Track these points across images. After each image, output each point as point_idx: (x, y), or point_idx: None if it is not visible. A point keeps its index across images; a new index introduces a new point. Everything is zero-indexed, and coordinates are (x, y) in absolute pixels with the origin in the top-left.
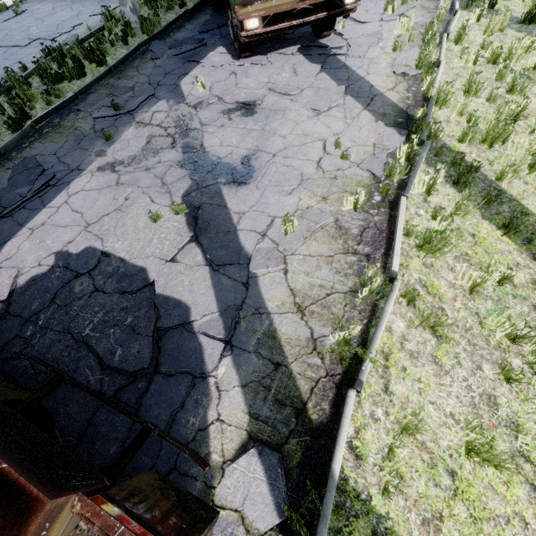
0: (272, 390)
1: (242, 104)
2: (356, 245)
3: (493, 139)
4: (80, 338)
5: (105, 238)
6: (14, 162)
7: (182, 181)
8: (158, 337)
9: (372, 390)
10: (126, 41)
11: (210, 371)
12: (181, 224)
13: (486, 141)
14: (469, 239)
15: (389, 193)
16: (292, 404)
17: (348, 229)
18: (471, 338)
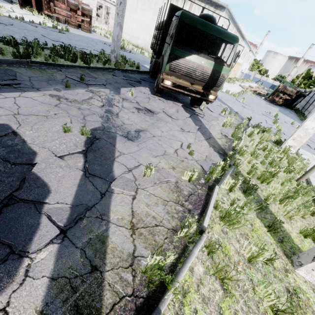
0: (77, 293)
1: (147, 109)
2: (184, 201)
3: (263, 179)
4: None
5: (23, 125)
6: (1, 67)
7: (96, 122)
8: (7, 203)
9: None
10: (105, 64)
11: (31, 252)
12: (81, 140)
13: (260, 179)
14: (249, 225)
15: (209, 181)
16: None
17: (182, 189)
18: (247, 300)
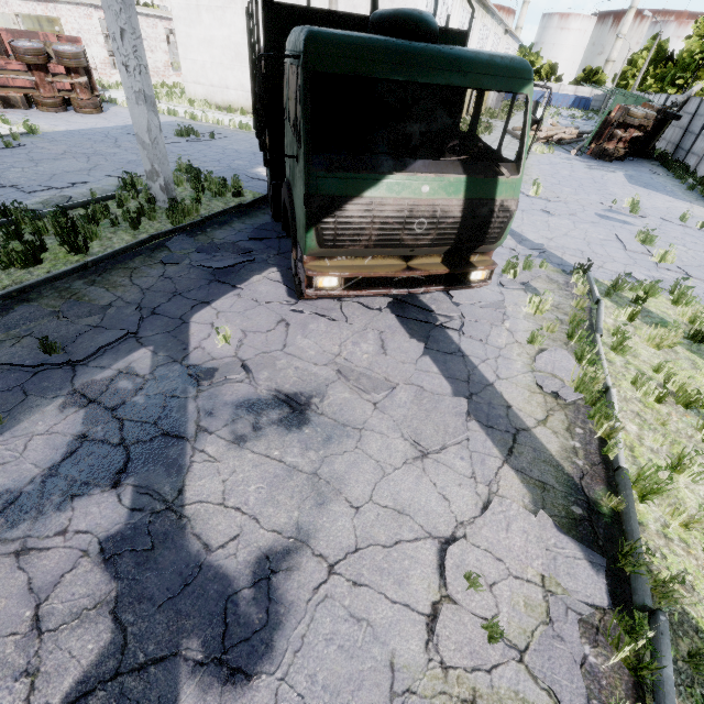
0: None
1: (286, 396)
2: None
3: None
4: None
5: None
6: None
7: (87, 626)
8: None
9: None
10: (137, 225)
11: None
12: None
13: None
14: None
15: None
16: None
17: None
18: None
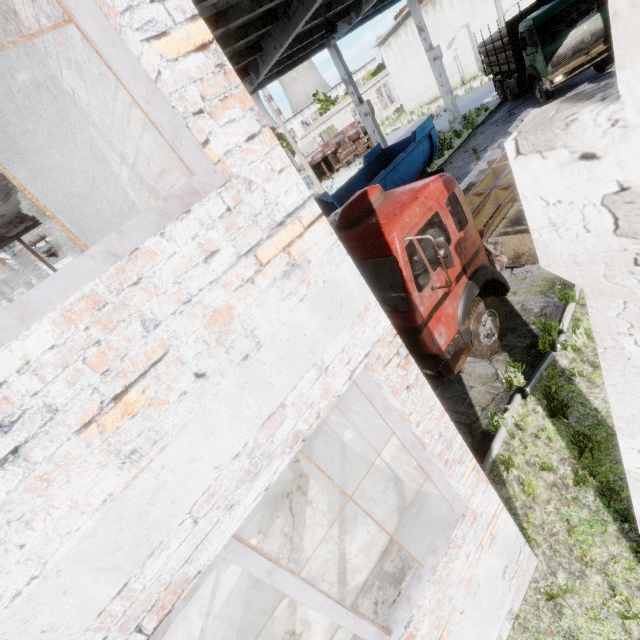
0: None
1: None
2: None
3: None
4: None
5: None
6: None
7: None
8: None
9: None
10: (460, 136)
11: None
12: None
13: None
14: None
15: None
16: None
17: None
18: None
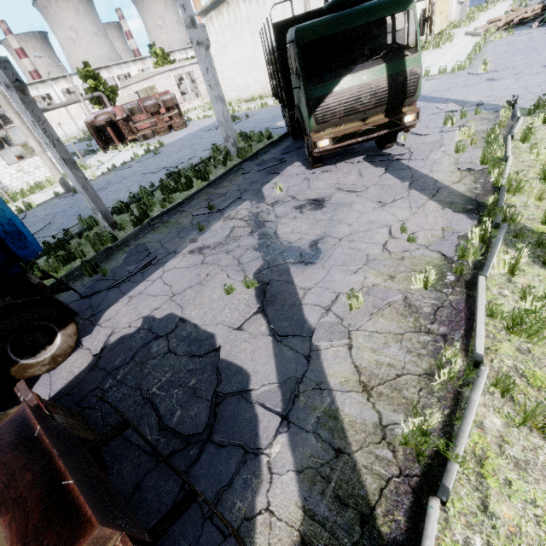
0: (332, 483)
1: (312, 200)
2: (429, 324)
3: None
4: (147, 395)
5: (184, 306)
6: (131, 247)
7: (255, 261)
8: (216, 402)
9: (463, 506)
10: (225, 164)
11: (263, 447)
12: (250, 296)
13: None
14: None
15: (464, 272)
16: (356, 506)
17: (419, 307)
18: None
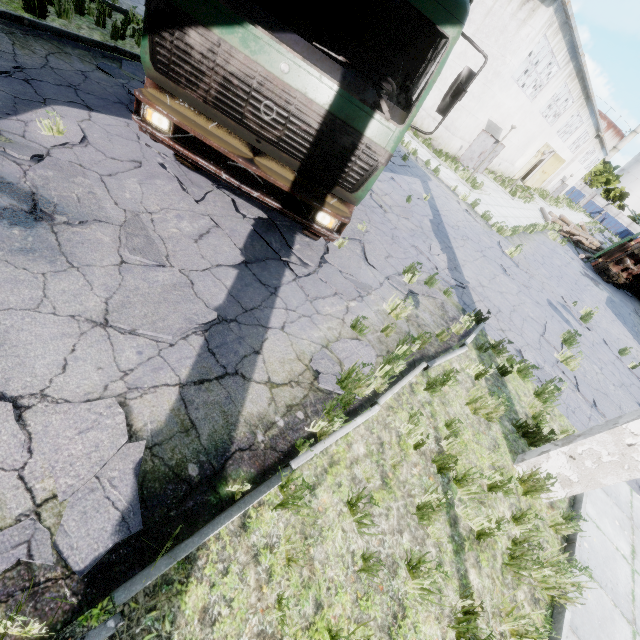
0: None
1: (39, 197)
2: None
3: None
4: None
5: None
6: None
7: None
8: None
9: None
10: (117, 35)
11: None
12: None
13: None
14: None
15: None
16: None
17: None
18: None
